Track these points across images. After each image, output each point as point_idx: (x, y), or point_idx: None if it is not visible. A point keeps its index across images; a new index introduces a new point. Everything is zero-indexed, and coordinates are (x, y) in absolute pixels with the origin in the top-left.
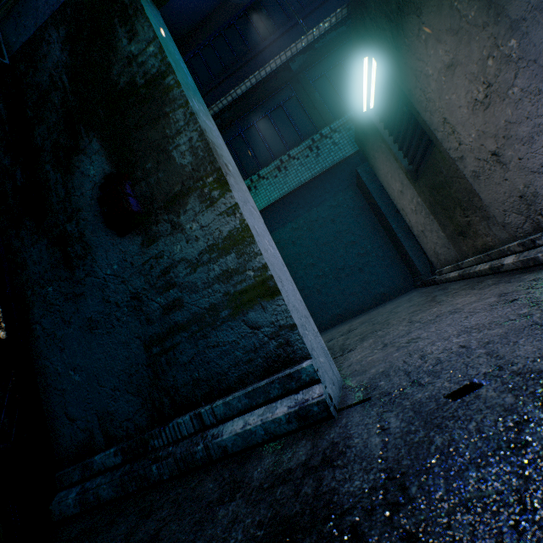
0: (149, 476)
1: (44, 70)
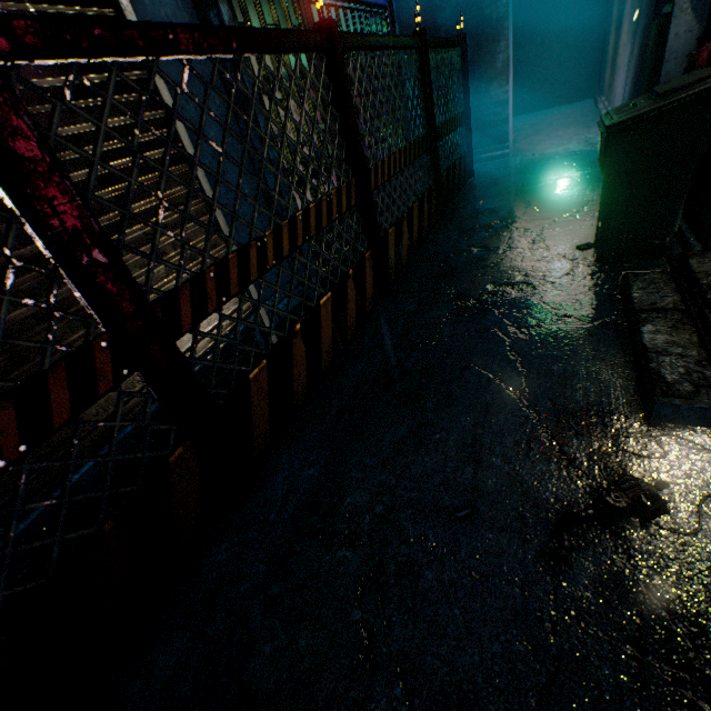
0: None
1: None
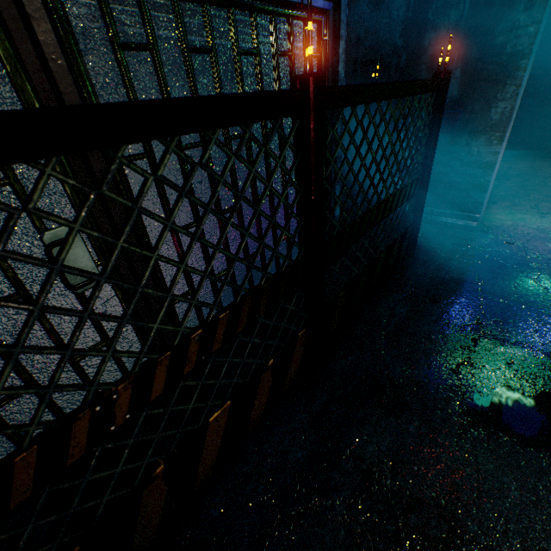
0: None
1: None
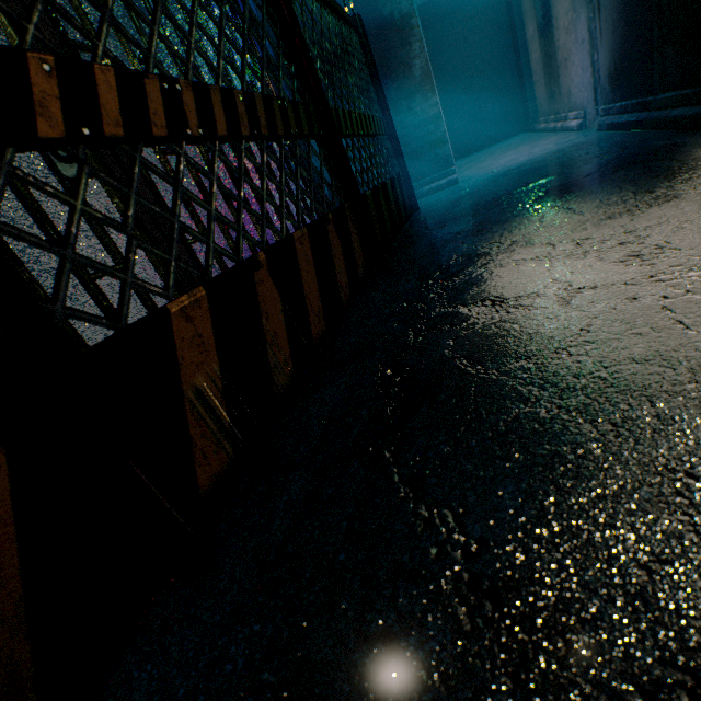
0: None
1: None
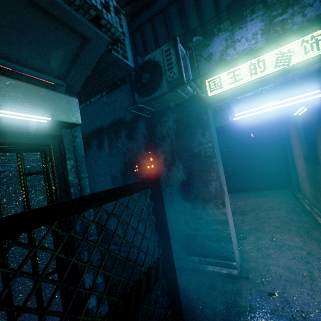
0: (184, 267)
1: (165, 127)
